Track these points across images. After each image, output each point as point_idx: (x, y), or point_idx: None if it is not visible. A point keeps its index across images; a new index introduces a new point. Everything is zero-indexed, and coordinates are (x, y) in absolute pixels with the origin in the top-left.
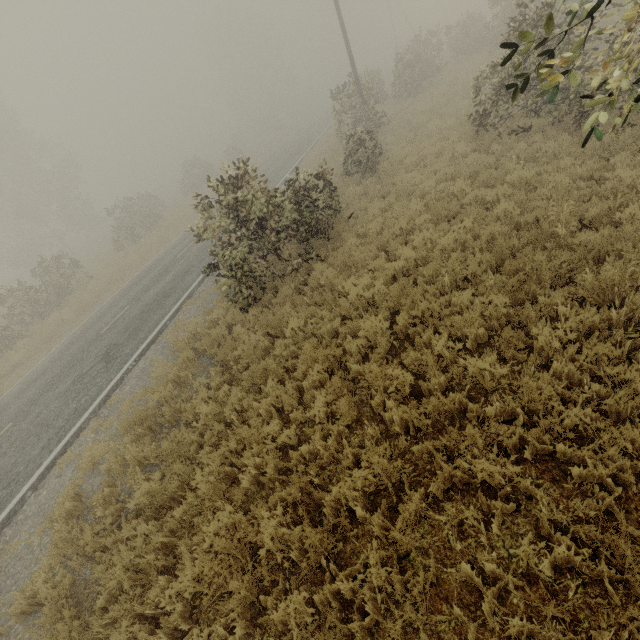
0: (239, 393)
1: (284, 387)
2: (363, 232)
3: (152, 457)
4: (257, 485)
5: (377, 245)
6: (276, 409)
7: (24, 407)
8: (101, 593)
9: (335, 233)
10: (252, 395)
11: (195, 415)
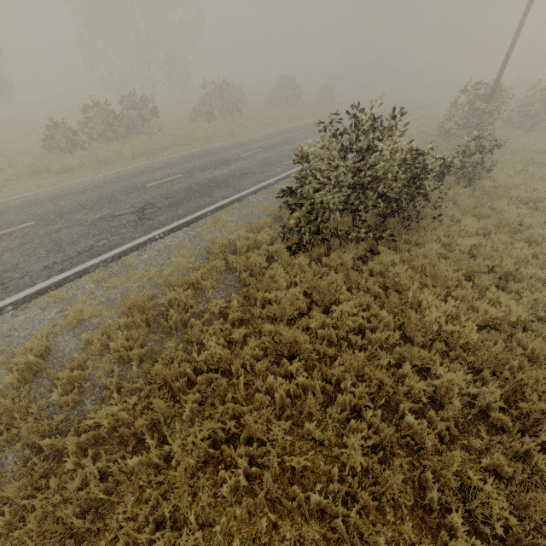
0: (256, 349)
1: (311, 379)
2: (444, 242)
3: (136, 360)
4: (234, 491)
5: (464, 269)
6: (287, 395)
7: (51, 214)
8: (8, 498)
9: (415, 225)
10: (268, 359)
11: (198, 338)
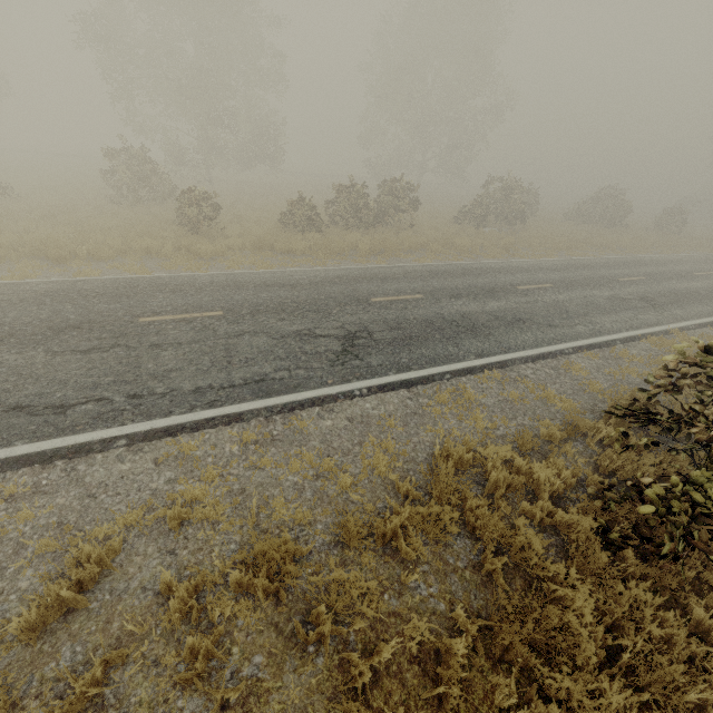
0: None
1: None
2: None
3: (212, 712)
4: None
5: None
6: None
7: (245, 307)
8: None
9: None
10: None
11: None
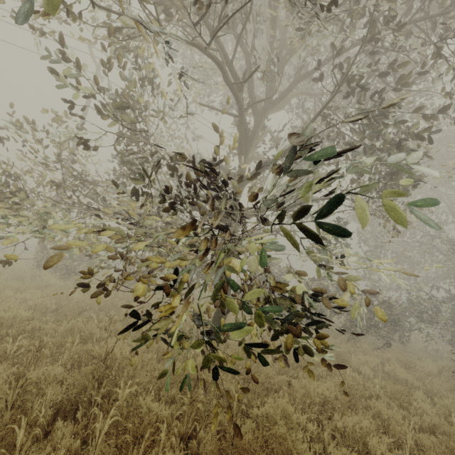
0: None
1: None
2: None
3: None
4: None
5: None
6: None
7: None
8: None
9: None
10: None
11: None
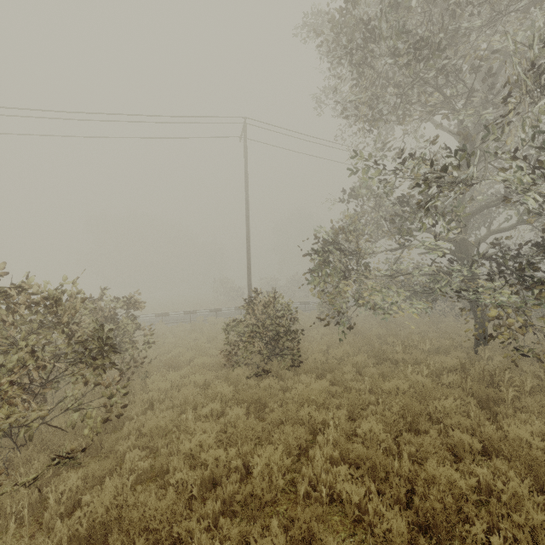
0: None
1: None
2: None
3: None
4: None
5: None
6: None
7: None
8: None
9: None
10: None
11: None
